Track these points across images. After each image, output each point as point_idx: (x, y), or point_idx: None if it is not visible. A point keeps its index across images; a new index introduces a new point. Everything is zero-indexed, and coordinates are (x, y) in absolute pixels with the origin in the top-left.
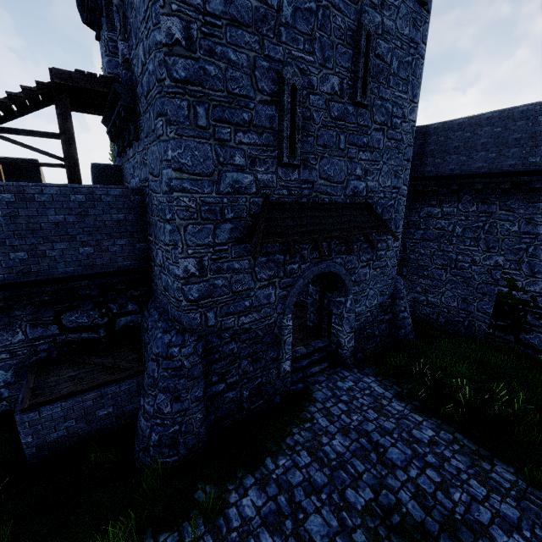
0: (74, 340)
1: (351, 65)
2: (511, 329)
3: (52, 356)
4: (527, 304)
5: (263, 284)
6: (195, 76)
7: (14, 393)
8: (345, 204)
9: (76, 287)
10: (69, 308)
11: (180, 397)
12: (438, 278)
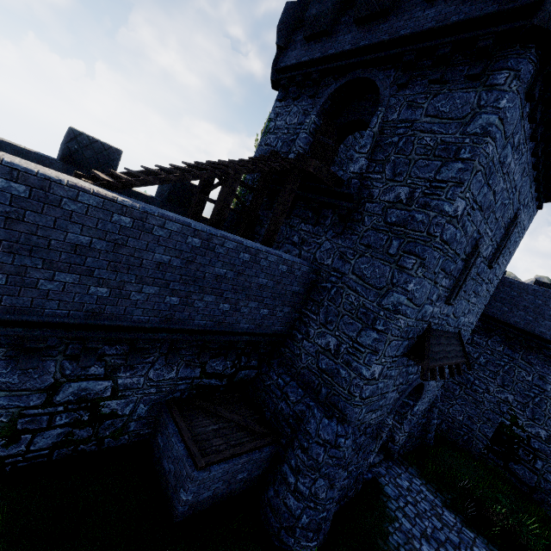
0: (204, 384)
1: (499, 240)
2: (503, 456)
3: (183, 396)
4: (522, 440)
5: (394, 389)
6: (450, 239)
7: (138, 428)
8: (452, 333)
9: (240, 341)
10: (216, 355)
11: (334, 485)
12: (452, 391)
